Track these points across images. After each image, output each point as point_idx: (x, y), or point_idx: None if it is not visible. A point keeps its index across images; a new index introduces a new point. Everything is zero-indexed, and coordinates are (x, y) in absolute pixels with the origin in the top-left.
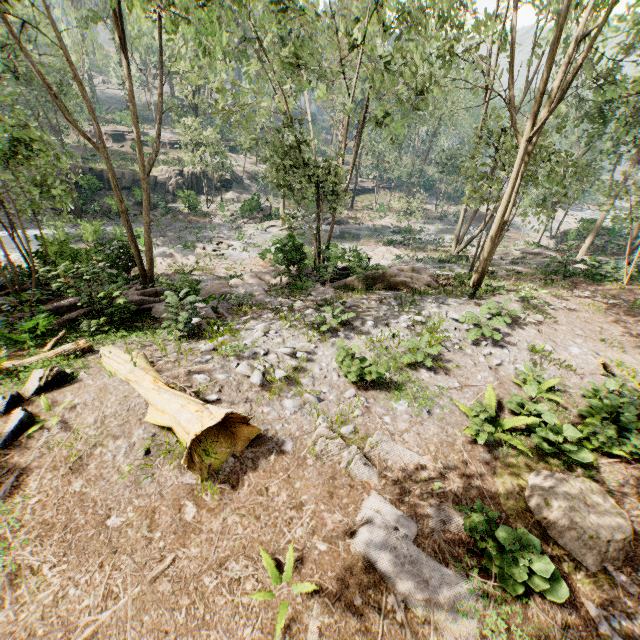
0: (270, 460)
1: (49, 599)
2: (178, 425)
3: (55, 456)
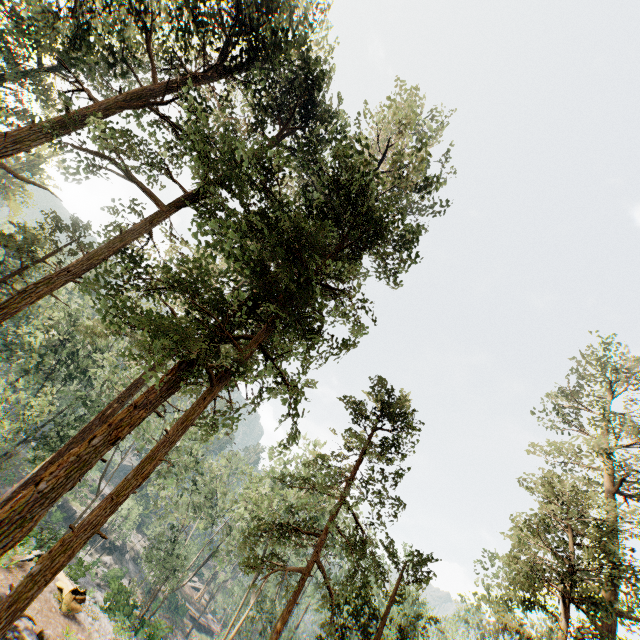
0: (76, 622)
1: None
2: (68, 587)
3: None
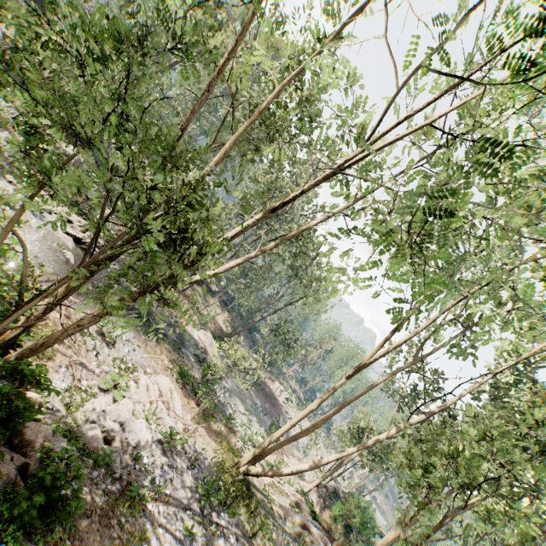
0: None
1: None
2: None
3: None
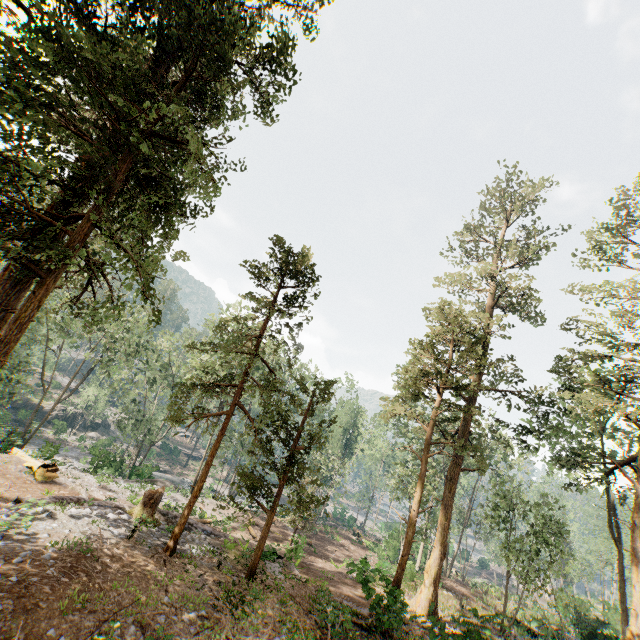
0: (57, 485)
1: None
2: (37, 465)
3: None
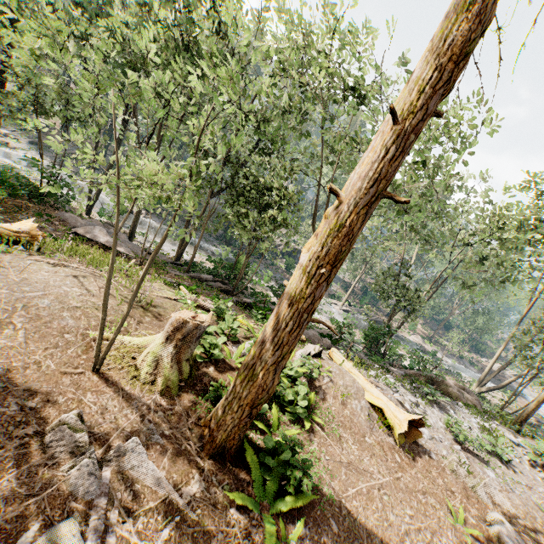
0: (426, 457)
1: (357, 457)
2: (389, 409)
3: (336, 392)
